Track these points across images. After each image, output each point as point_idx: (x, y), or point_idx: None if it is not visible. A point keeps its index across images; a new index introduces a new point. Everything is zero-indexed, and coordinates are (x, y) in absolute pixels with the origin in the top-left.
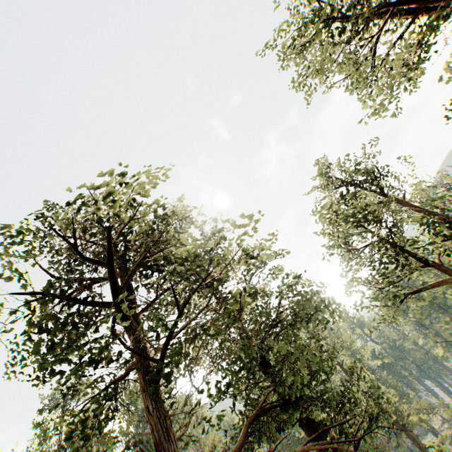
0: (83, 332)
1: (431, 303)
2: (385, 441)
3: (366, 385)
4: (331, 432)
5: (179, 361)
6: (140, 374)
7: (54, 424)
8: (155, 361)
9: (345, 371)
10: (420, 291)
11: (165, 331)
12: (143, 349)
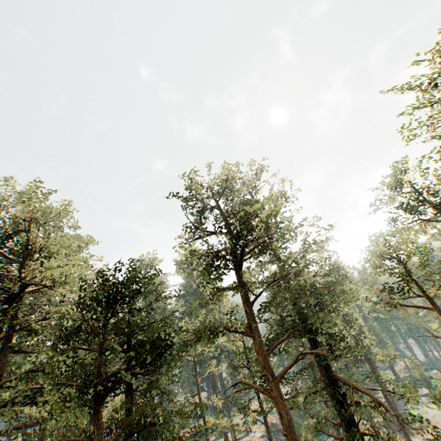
0: (223, 271)
1: (417, 313)
2: (351, 361)
3: (354, 332)
4: (322, 346)
5: (249, 286)
6: (243, 295)
7: (198, 300)
8: (256, 296)
9: (343, 314)
10: (412, 306)
11: (267, 288)
12: (243, 283)
